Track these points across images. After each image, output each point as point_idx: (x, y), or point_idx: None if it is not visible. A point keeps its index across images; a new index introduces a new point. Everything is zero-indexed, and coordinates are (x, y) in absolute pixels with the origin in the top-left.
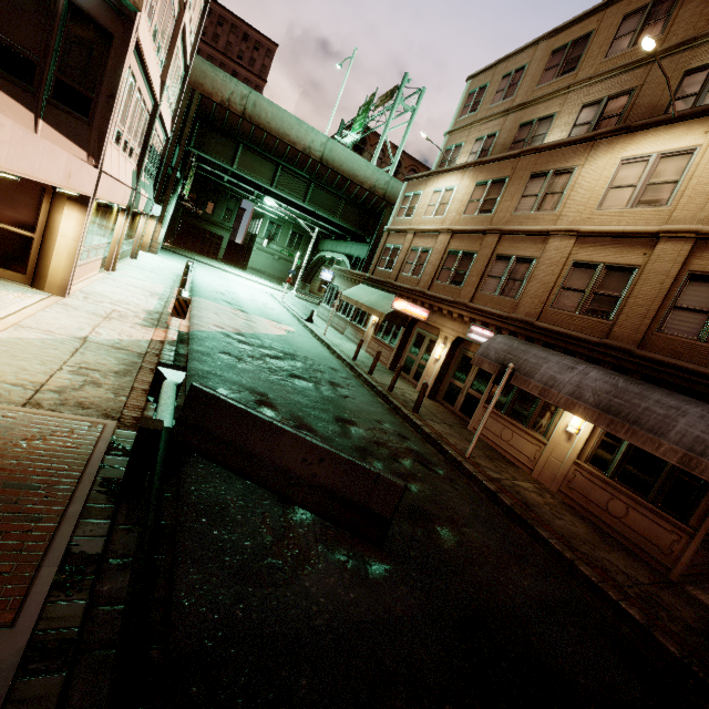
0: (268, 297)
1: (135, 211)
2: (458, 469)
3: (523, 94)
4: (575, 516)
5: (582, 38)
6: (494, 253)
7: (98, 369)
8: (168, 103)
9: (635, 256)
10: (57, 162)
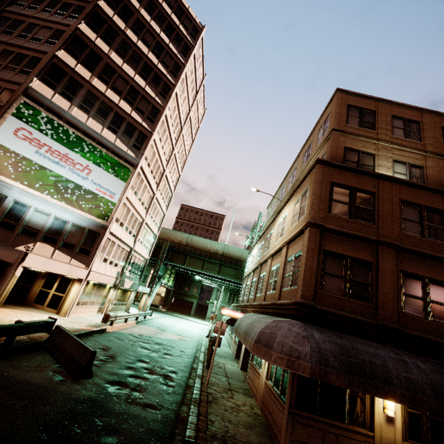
0: (199, 329)
1: (124, 288)
2: (193, 389)
3: (275, 208)
4: (250, 417)
5: (284, 186)
6: (260, 274)
7: None
8: (145, 247)
9: (280, 258)
10: (64, 267)
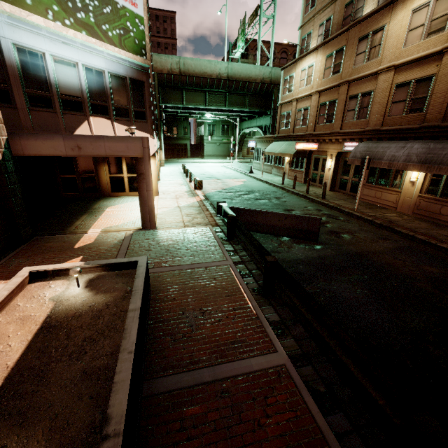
0: (224, 168)
1: None
2: (351, 216)
3: None
4: (421, 221)
5: None
6: (347, 96)
7: (192, 214)
8: None
9: (431, 69)
10: (152, 144)
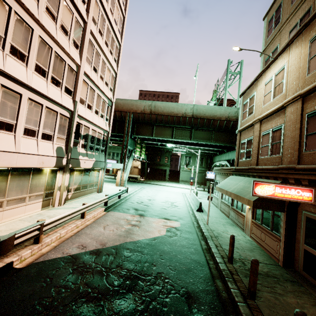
0: (180, 196)
1: (83, 168)
2: None
3: None
4: None
5: None
6: None
7: None
8: (98, 115)
9: None
10: None
